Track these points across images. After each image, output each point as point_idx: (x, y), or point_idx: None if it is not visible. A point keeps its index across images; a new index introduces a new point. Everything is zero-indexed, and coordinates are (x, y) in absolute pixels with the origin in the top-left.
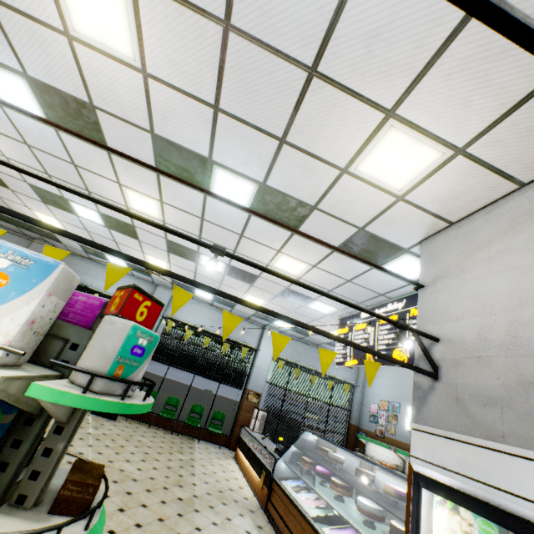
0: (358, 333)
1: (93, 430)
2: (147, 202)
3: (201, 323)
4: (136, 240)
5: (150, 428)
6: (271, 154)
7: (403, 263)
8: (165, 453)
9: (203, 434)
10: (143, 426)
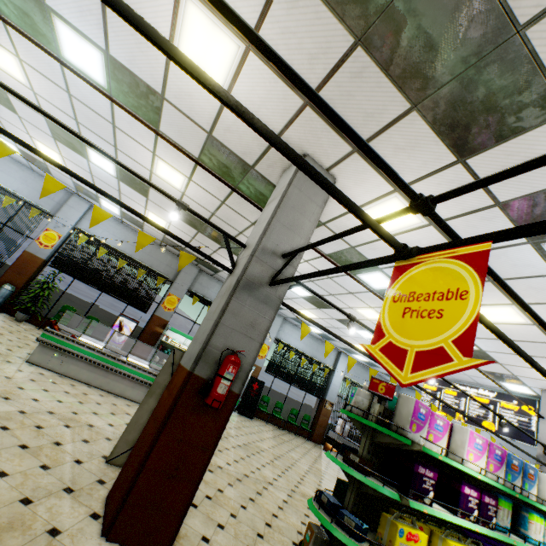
0: (448, 396)
1: (266, 433)
2: (375, 315)
3: (298, 345)
4: (315, 307)
5: (268, 424)
6: (508, 352)
7: (517, 386)
8: (308, 451)
9: (294, 429)
10: (264, 423)
